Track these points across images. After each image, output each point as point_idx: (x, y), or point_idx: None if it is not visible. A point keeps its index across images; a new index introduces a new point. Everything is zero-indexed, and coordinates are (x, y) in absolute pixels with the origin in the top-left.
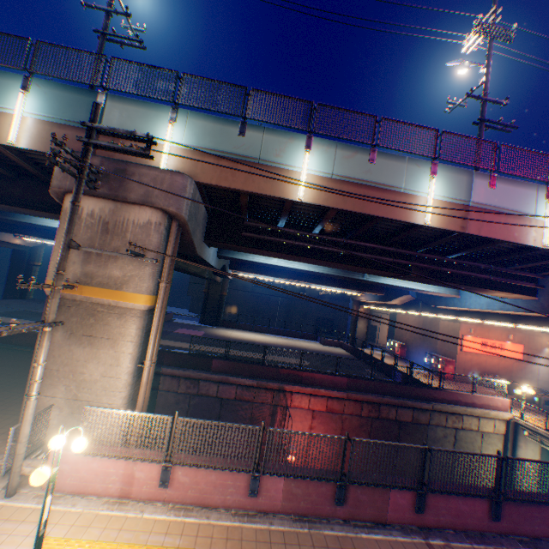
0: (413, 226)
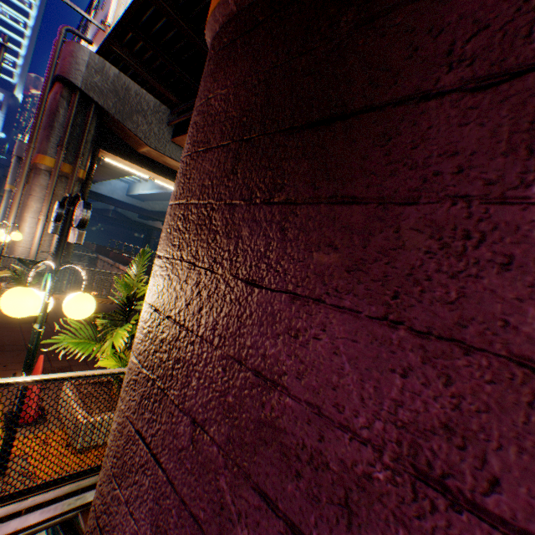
0: None
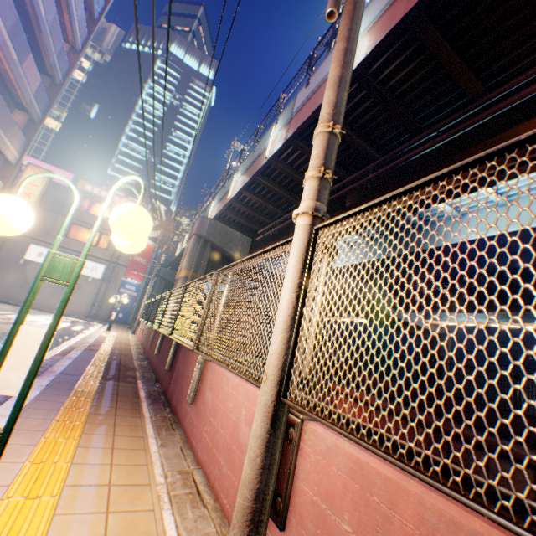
0: (274, 167)
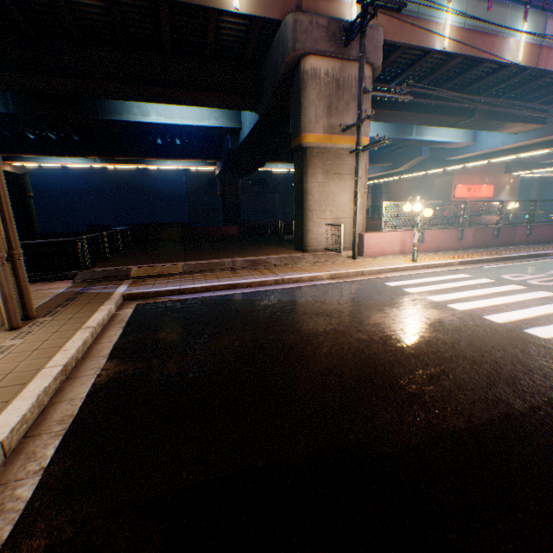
0: (503, 69)
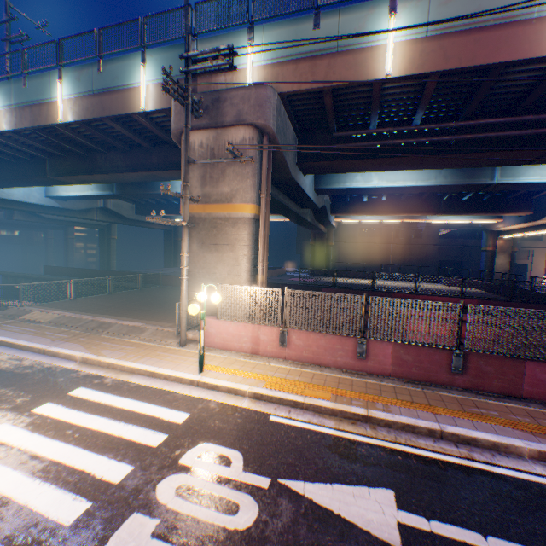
0: None
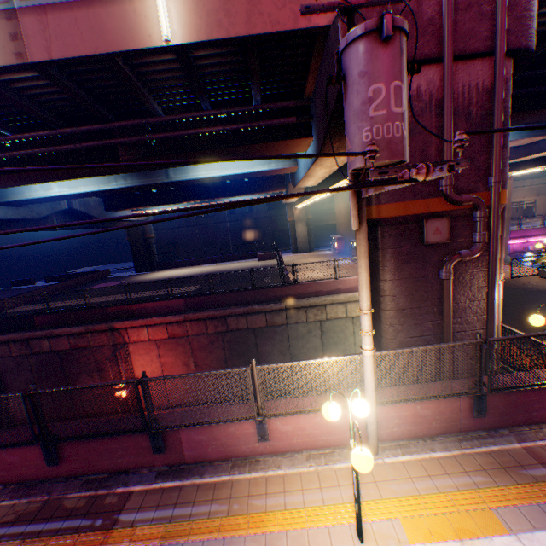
0: None
